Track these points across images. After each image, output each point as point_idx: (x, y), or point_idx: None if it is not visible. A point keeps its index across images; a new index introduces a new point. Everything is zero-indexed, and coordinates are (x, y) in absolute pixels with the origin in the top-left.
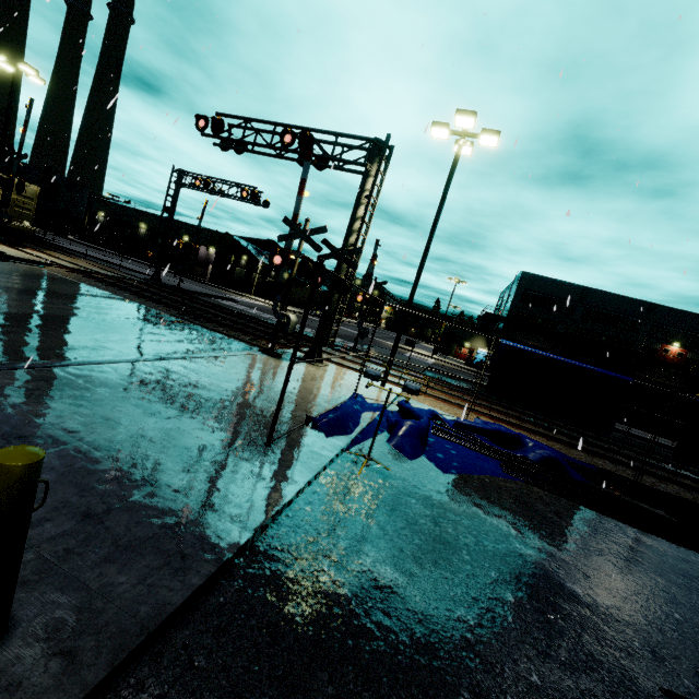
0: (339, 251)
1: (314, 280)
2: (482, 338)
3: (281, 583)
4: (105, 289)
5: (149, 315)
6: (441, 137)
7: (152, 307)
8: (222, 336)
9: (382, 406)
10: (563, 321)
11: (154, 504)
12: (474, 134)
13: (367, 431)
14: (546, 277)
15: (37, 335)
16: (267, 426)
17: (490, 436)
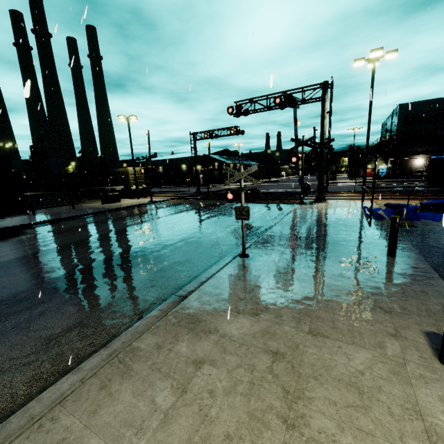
0: (321, 144)
1: (375, 163)
2: (379, 158)
3: (427, 248)
4: (200, 202)
5: (233, 205)
6: (359, 64)
7: (225, 202)
8: (268, 204)
9: (380, 208)
10: (441, 126)
11: (373, 240)
12: (380, 56)
13: (388, 217)
14: (419, 101)
15: (238, 221)
16: (358, 223)
17: (443, 205)
